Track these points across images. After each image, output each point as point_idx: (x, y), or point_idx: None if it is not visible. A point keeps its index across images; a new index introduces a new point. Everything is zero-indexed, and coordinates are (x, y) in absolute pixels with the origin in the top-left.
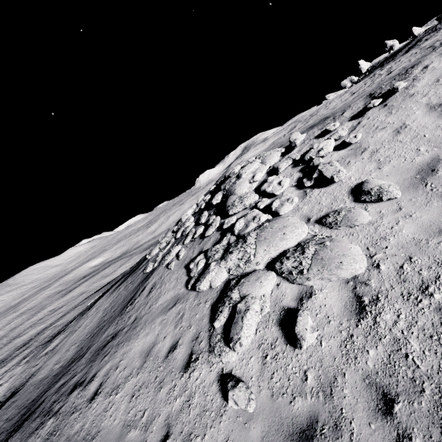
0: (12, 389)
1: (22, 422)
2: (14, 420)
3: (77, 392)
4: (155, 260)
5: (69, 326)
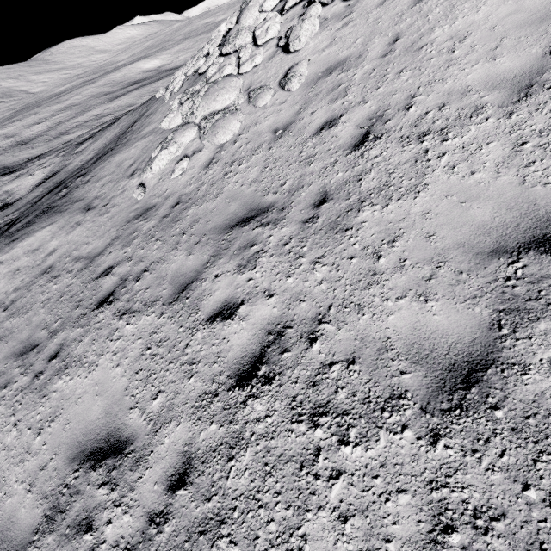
0: (52, 172)
1: (53, 189)
2: (50, 189)
3: (80, 178)
4: None
5: (97, 134)
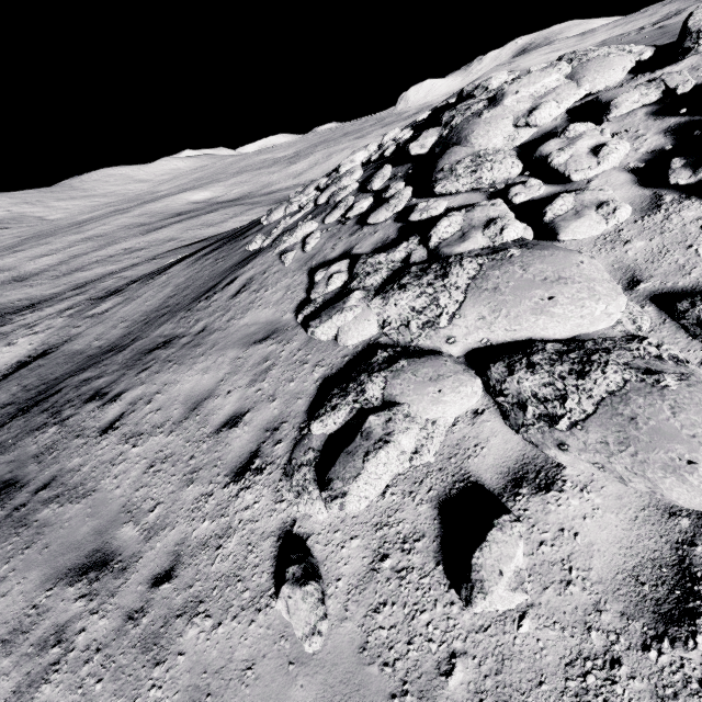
0: (45, 346)
1: (33, 404)
2: (29, 394)
3: (92, 406)
4: (270, 232)
5: (129, 288)
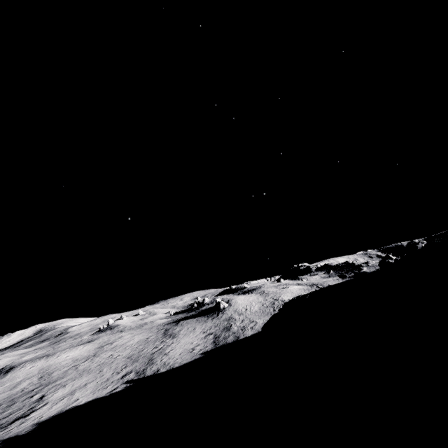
0: None
1: None
2: None
3: None
4: None
5: None
